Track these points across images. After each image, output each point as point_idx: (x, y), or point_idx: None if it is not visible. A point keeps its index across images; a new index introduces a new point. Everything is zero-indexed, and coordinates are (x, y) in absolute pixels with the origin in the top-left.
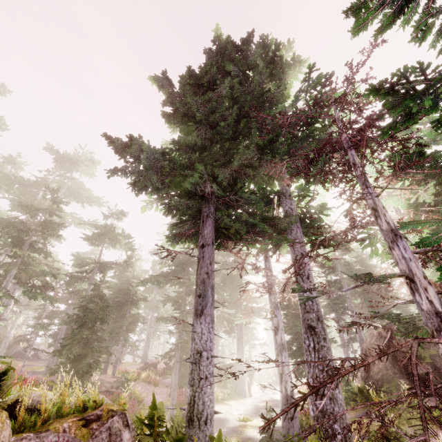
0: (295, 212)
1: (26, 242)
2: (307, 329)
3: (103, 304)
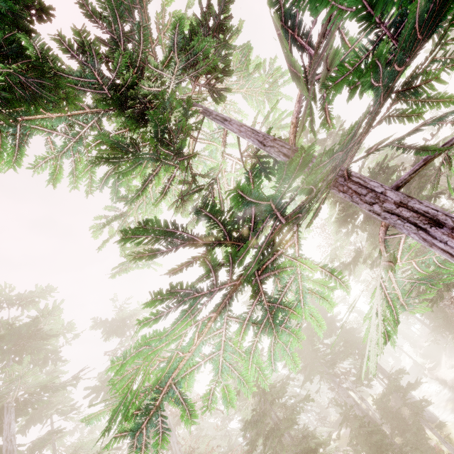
0: None
1: (283, 428)
2: None
3: (374, 428)
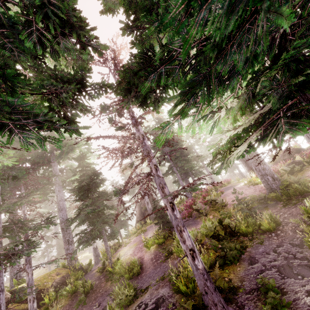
0: (58, 181)
1: None
2: (61, 230)
3: None
